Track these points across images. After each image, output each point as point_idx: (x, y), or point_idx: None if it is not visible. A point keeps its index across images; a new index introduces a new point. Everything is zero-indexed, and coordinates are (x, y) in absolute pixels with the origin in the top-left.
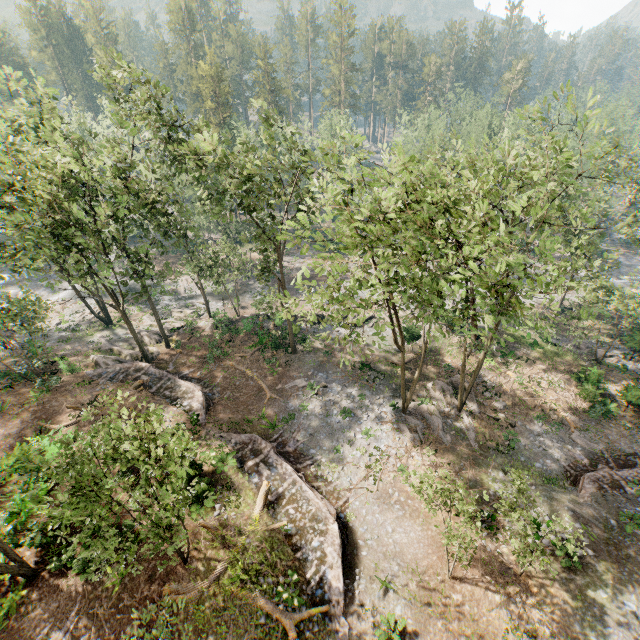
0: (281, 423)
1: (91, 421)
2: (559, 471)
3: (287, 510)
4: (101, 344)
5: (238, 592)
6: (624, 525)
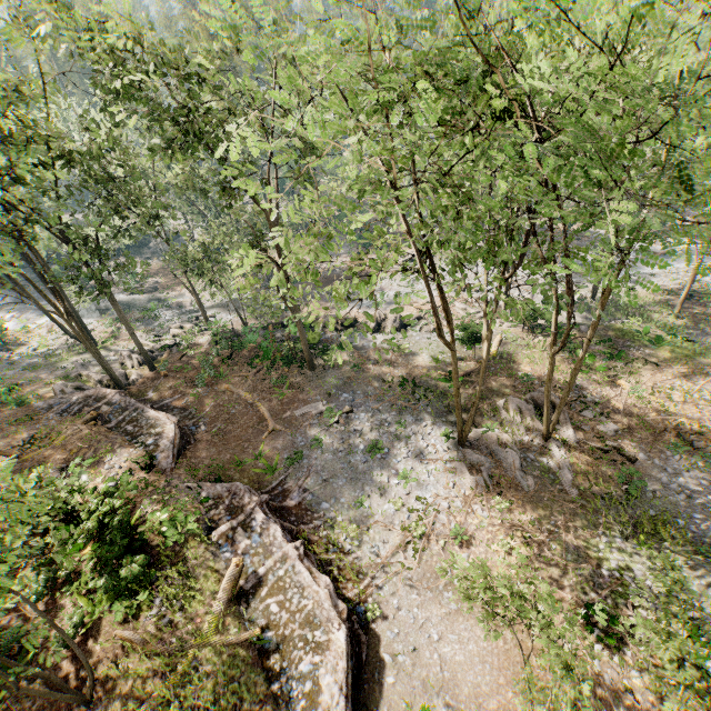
0: (284, 465)
1: (18, 470)
2: None
3: (267, 606)
4: (73, 370)
5: None
6: None
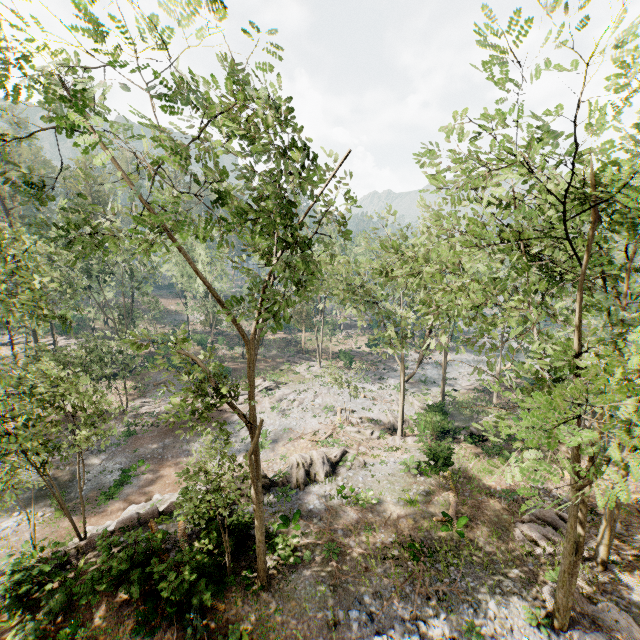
0: None
1: None
2: None
3: None
4: None
5: None
6: None
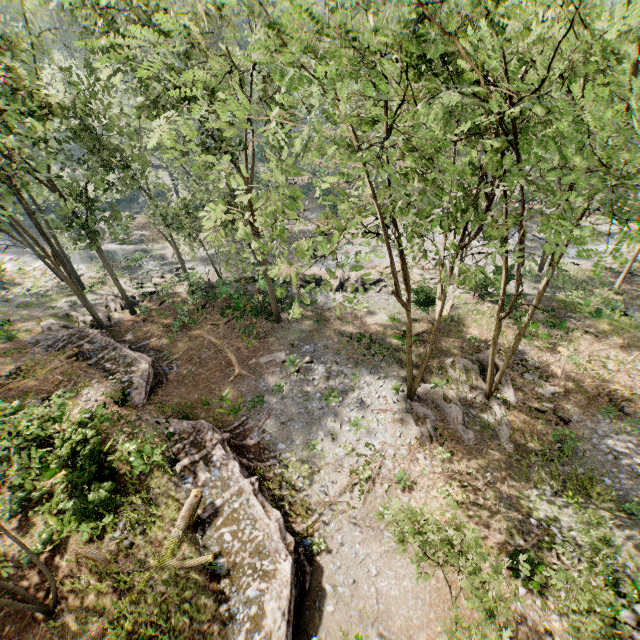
0: (247, 407)
1: (3, 397)
2: (639, 492)
3: (221, 534)
4: (61, 310)
5: None
6: None
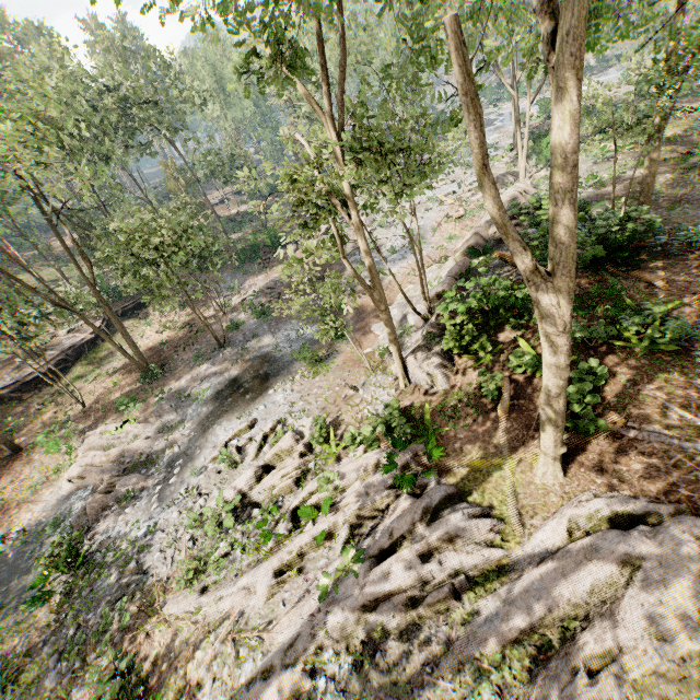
0: None
1: None
2: None
3: None
4: None
5: None
6: None
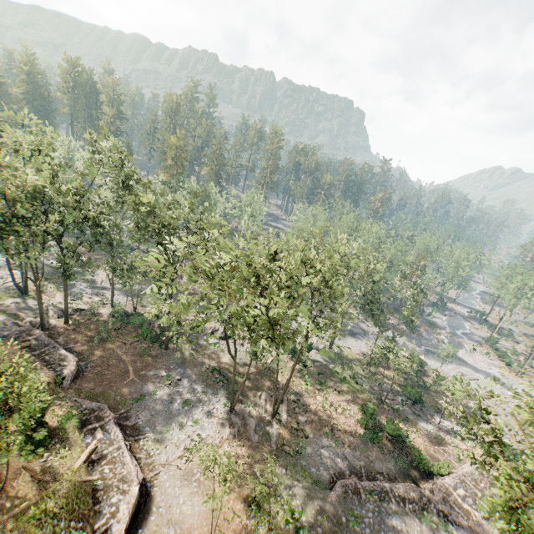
0: (132, 401)
1: None
2: (326, 477)
3: (103, 469)
4: (10, 308)
5: (31, 528)
6: (350, 521)
